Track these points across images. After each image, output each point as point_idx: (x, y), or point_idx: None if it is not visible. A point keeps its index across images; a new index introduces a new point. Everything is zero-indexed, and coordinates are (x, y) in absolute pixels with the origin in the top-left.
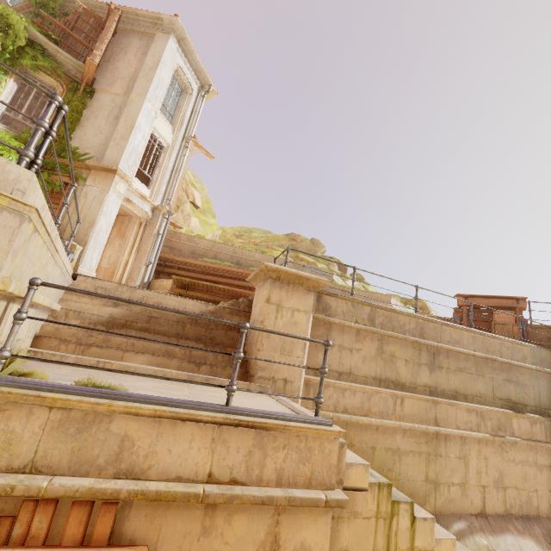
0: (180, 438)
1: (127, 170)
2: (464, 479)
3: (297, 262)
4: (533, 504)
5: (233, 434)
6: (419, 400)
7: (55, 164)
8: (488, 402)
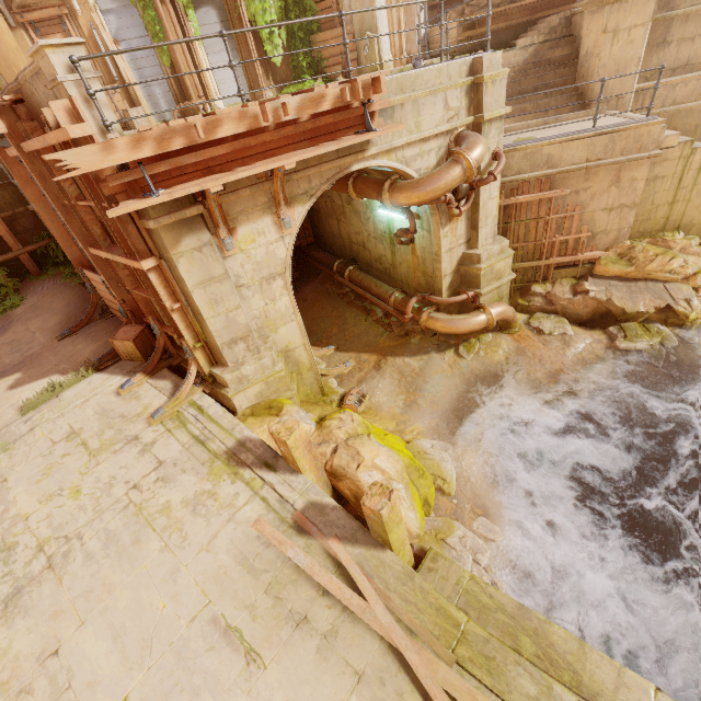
0: (572, 149)
1: None
2: None
3: None
4: None
5: (598, 140)
6: None
7: None
8: None
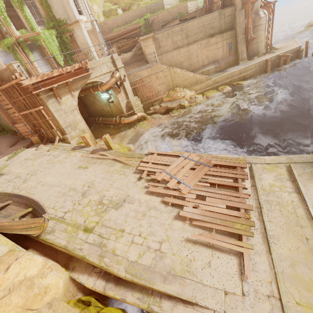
0: (143, 72)
1: (78, 16)
2: (198, 60)
3: (146, 6)
4: (216, 58)
5: (148, 69)
6: (184, 49)
7: (62, 30)
8: (204, 39)
